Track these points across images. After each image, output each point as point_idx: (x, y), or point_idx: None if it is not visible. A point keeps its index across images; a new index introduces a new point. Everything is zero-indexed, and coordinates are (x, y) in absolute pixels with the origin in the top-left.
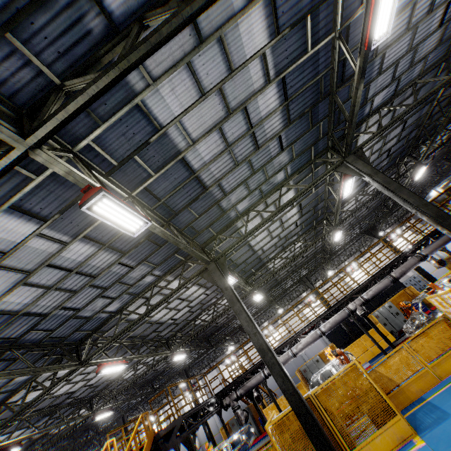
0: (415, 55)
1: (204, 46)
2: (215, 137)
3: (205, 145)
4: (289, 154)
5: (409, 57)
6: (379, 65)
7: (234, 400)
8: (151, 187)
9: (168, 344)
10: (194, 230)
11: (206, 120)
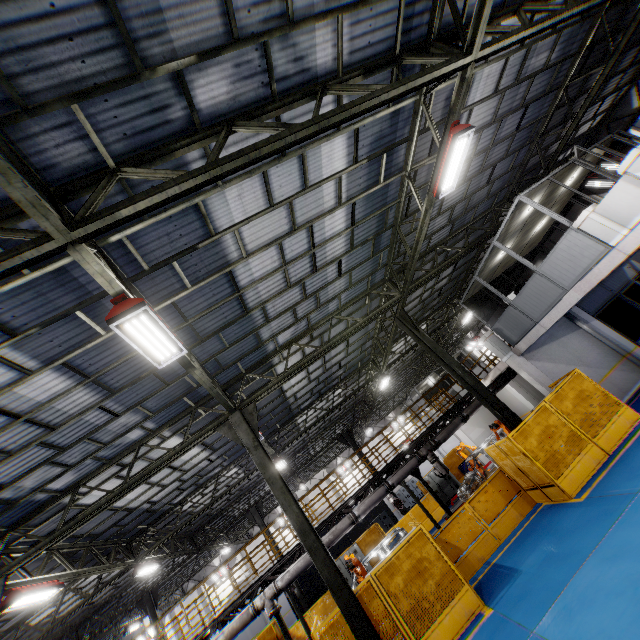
0: (318, 299)
1: None
2: None
3: None
4: (141, 412)
5: (312, 300)
6: (263, 315)
7: None
8: None
9: None
10: None
11: None
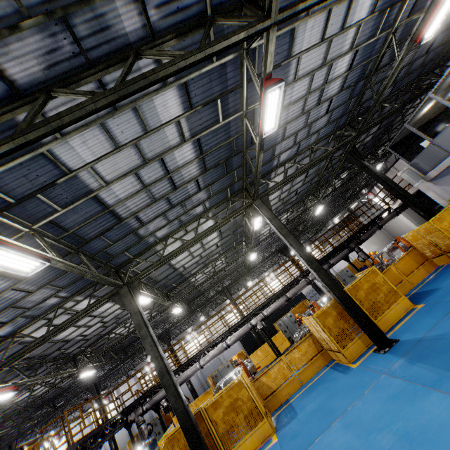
0: (310, 129)
1: (118, 113)
2: (131, 179)
3: (120, 185)
4: (207, 193)
5: (306, 130)
6: (282, 134)
7: (139, 415)
8: (58, 219)
9: (75, 360)
10: (108, 254)
11: (121, 166)
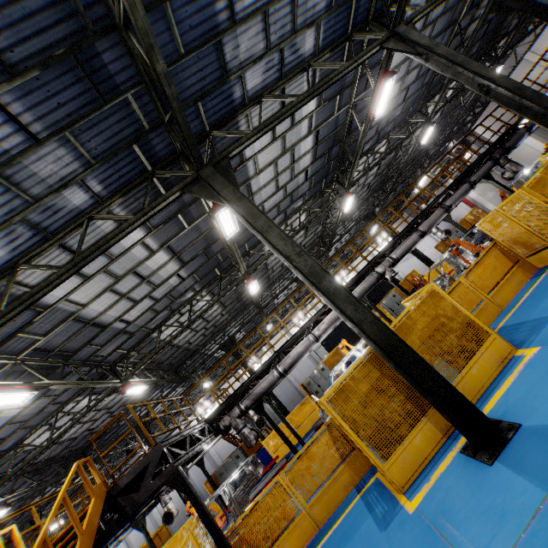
0: None
1: None
2: None
3: None
4: None
5: None
6: None
7: (237, 418)
8: None
9: (114, 371)
10: None
11: None
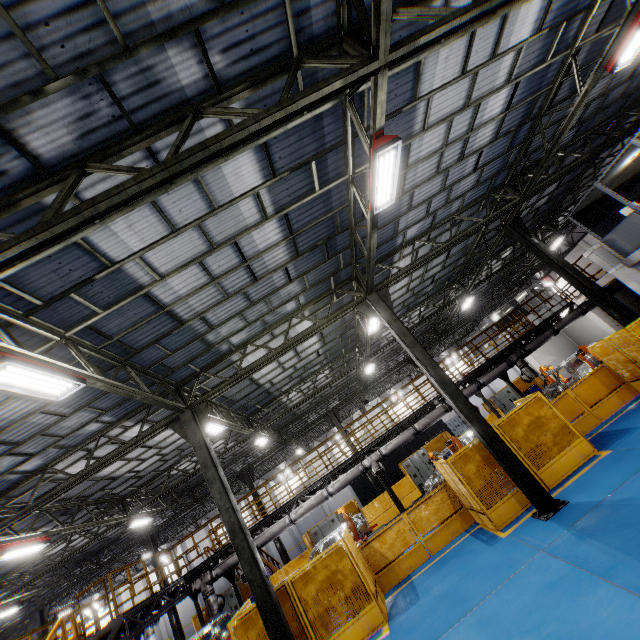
0: (450, 193)
1: (174, 187)
2: (194, 271)
3: (180, 279)
4: (302, 284)
5: (445, 195)
6: (409, 202)
7: (207, 583)
8: (98, 324)
9: (124, 504)
10: (165, 367)
11: (180, 254)
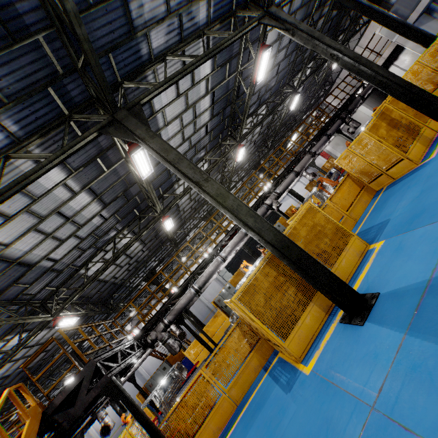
0: None
1: None
2: None
3: None
4: None
5: None
6: None
7: (162, 331)
8: None
9: (44, 307)
10: None
11: None
